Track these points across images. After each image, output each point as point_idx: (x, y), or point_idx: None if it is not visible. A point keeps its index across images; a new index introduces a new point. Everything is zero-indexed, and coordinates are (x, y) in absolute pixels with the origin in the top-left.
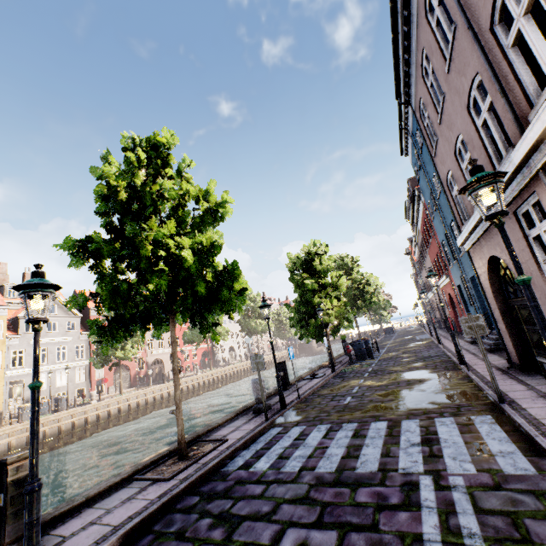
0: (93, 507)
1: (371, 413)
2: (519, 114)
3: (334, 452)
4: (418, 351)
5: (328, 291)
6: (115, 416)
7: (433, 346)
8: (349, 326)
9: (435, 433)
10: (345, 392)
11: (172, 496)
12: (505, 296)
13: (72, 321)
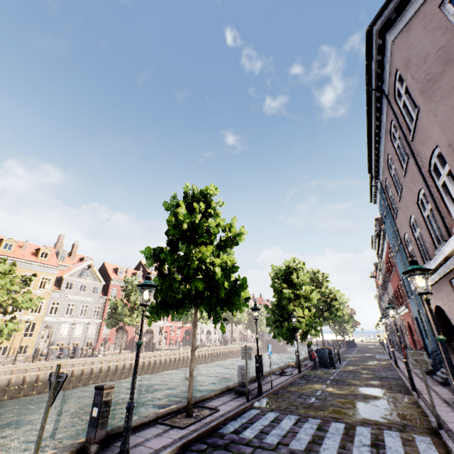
0: (135, 434)
1: (332, 414)
2: (447, 224)
3: (303, 437)
4: (376, 370)
5: (300, 301)
6: (113, 372)
7: (391, 368)
8: (316, 334)
9: (382, 441)
10: (310, 392)
11: (189, 440)
12: (450, 339)
13: (97, 286)
